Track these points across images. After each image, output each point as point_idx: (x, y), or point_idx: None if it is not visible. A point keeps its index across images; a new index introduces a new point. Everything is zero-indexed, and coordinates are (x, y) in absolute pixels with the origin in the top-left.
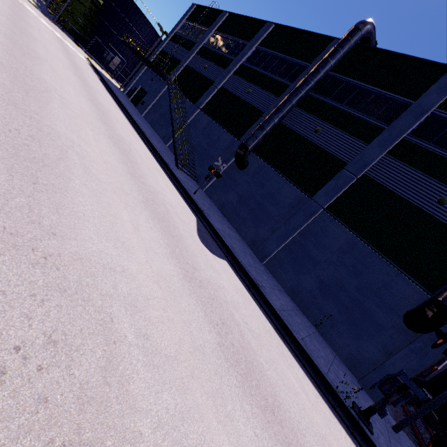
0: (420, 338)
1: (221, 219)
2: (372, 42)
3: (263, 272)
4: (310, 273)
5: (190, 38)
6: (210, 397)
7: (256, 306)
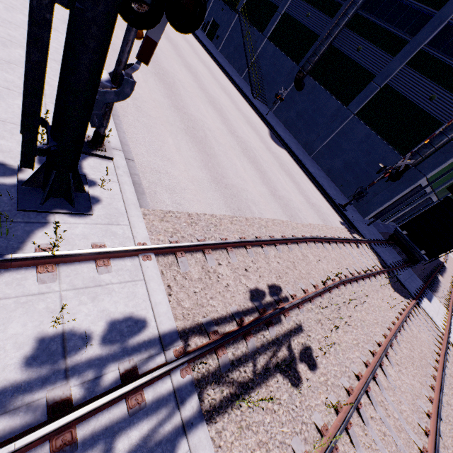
0: (393, 184)
1: (284, 131)
2: None
3: (309, 160)
4: (339, 158)
5: None
6: (277, 171)
7: (299, 168)
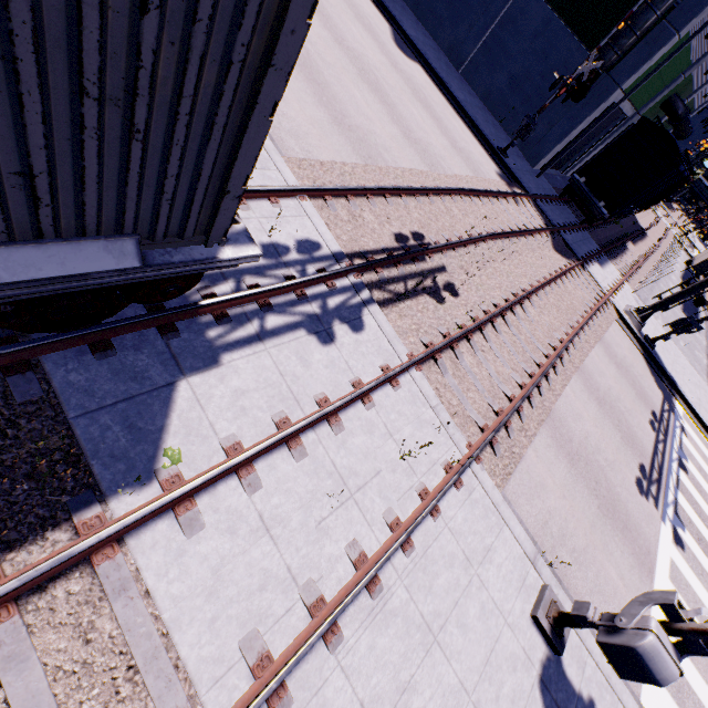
0: (576, 106)
1: (415, 26)
2: None
3: (456, 79)
4: (503, 71)
5: None
6: (409, 102)
7: (441, 95)
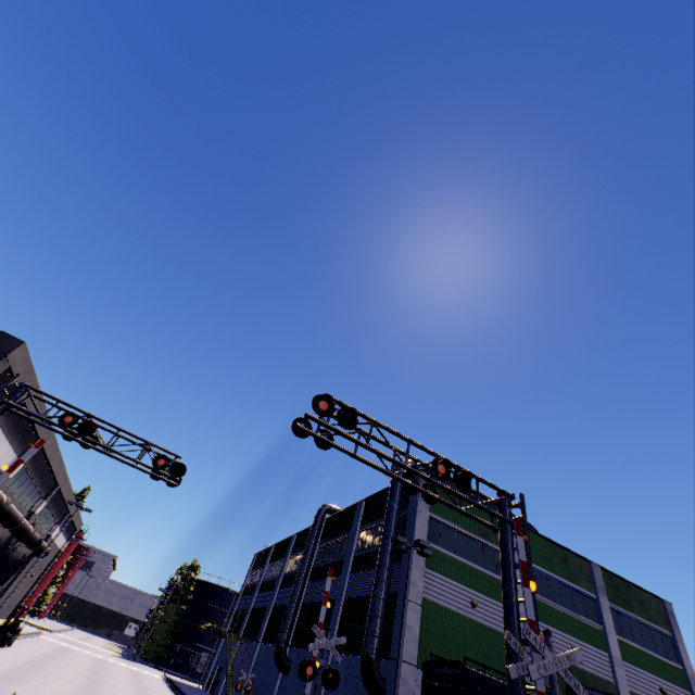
0: None
1: None
2: (336, 510)
3: None
4: None
5: (254, 583)
6: None
7: None
